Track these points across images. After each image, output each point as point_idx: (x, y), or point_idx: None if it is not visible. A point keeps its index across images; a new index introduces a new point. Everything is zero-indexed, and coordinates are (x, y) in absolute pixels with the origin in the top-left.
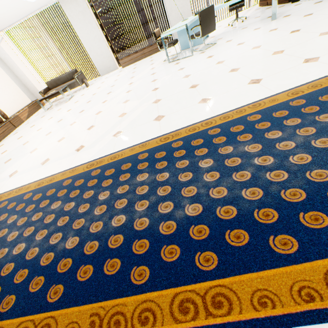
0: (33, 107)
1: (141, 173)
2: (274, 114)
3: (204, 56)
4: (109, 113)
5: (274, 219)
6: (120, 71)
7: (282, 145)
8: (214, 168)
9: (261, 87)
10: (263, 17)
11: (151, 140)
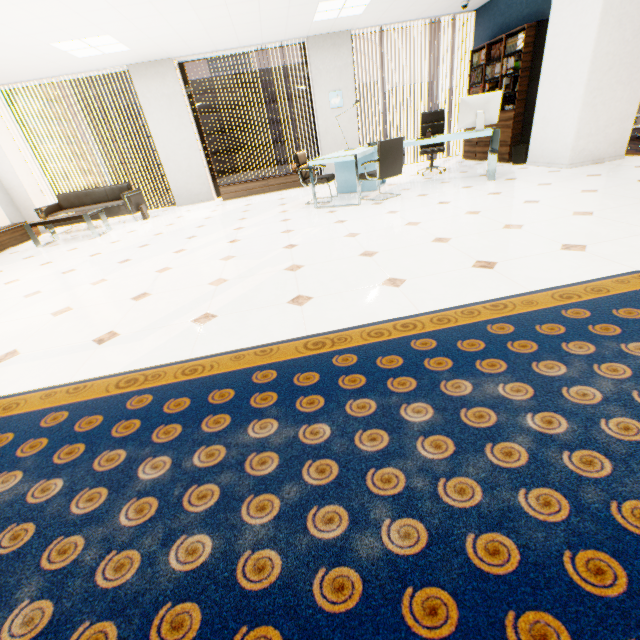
0: (10, 236)
1: (259, 419)
2: (539, 328)
3: (382, 209)
4: (188, 273)
5: (622, 586)
6: (217, 205)
7: (574, 392)
8: (439, 428)
9: (499, 277)
10: (472, 173)
11: (285, 342)
